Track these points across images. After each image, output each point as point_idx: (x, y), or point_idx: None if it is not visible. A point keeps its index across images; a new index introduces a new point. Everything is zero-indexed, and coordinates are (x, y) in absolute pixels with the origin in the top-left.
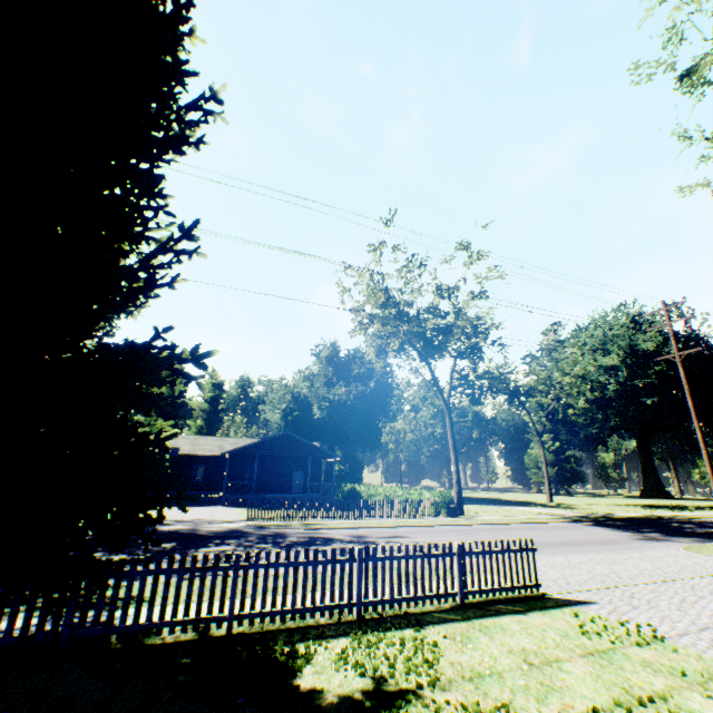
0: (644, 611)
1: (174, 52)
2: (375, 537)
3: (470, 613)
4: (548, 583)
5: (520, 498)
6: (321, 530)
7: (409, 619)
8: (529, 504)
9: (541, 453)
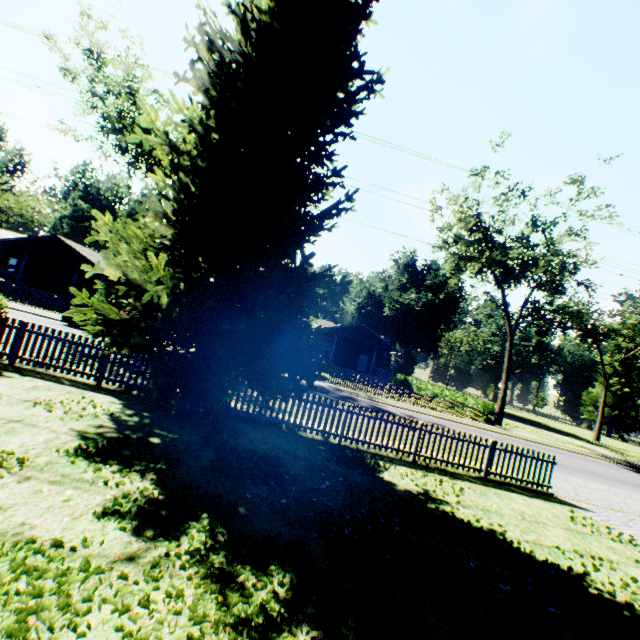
0: (634, 529)
1: (354, 40)
2: (423, 420)
3: (489, 484)
4: (559, 489)
5: (564, 428)
6: (381, 404)
7: (446, 472)
8: (571, 435)
9: (602, 395)
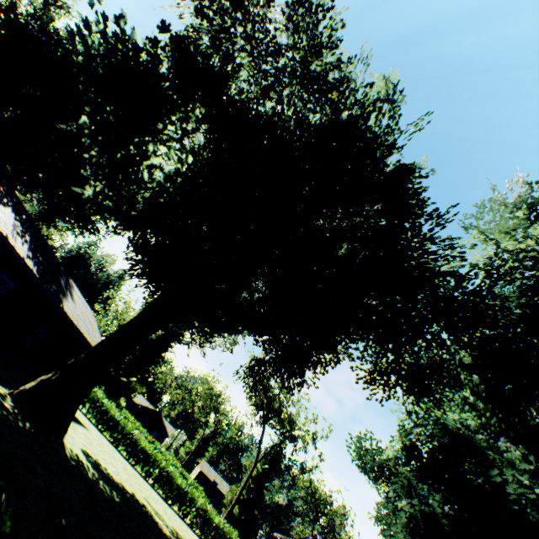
0: None
1: None
2: None
3: None
4: None
5: None
6: None
7: None
8: None
9: None
